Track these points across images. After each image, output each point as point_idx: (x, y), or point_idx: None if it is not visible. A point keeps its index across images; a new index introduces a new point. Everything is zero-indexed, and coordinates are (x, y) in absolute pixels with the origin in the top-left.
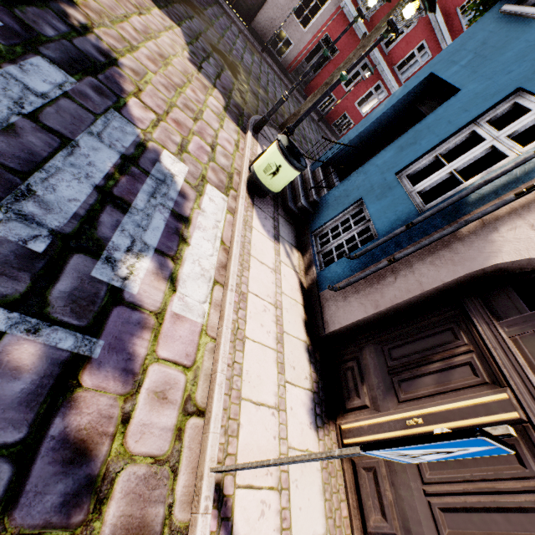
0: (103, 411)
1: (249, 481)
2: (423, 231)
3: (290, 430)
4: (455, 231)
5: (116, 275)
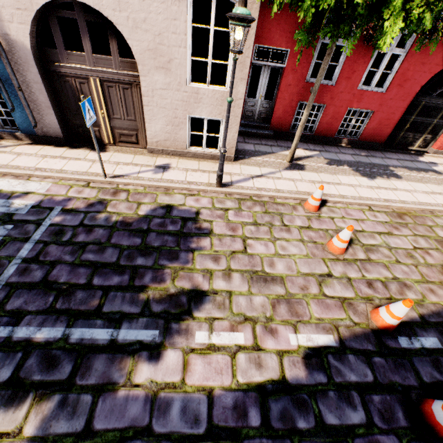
0: (81, 203)
1: (113, 171)
2: (0, 64)
3: (103, 159)
4: (5, 51)
5: (25, 208)
